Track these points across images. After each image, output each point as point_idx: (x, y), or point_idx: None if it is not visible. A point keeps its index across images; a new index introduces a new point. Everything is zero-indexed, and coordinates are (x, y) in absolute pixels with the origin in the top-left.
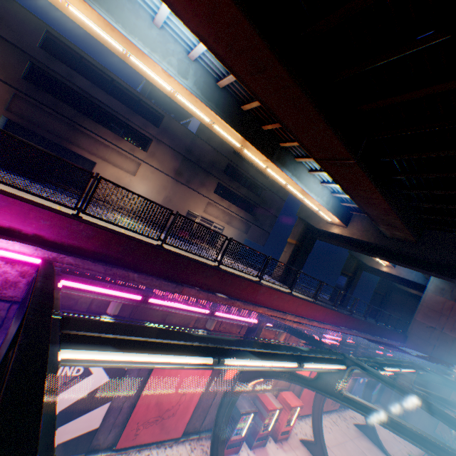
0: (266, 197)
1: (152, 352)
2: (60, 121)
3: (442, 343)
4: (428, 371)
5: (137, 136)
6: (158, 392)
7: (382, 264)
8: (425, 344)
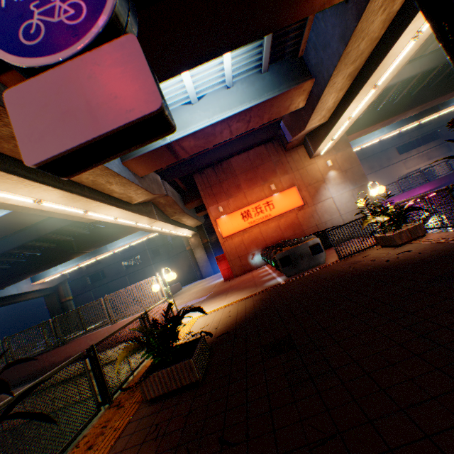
0: (434, 118)
1: None
2: None
3: None
4: None
5: None
6: None
7: None
8: None
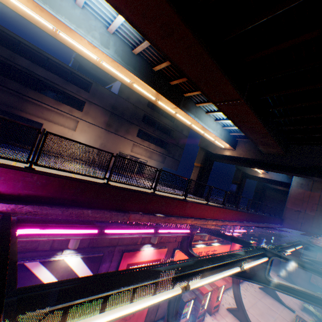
0: (174, 135)
1: (123, 297)
2: (8, 94)
3: (306, 220)
4: (311, 245)
5: (73, 100)
6: None
7: (259, 172)
8: (295, 223)
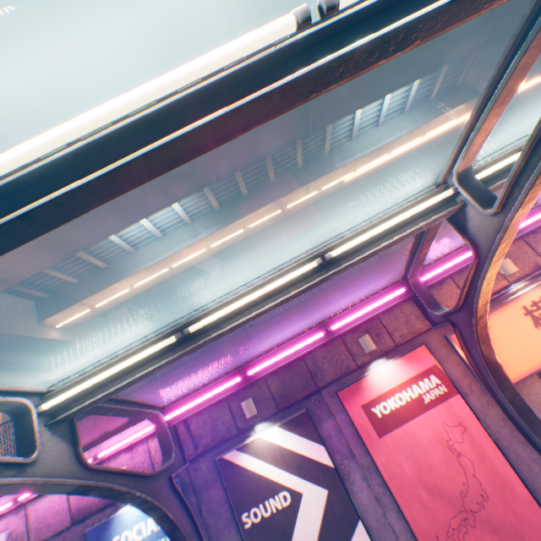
0: (407, 198)
1: (133, 373)
2: None
3: None
4: None
5: None
6: (411, 474)
7: None
8: None
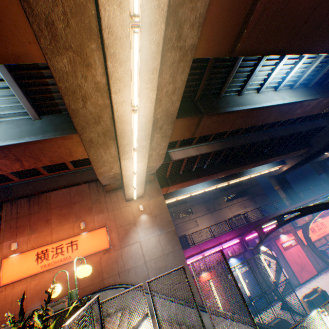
0: (244, 181)
1: (270, 224)
2: None
3: None
4: None
5: (185, 211)
6: (291, 259)
7: (325, 153)
8: None
